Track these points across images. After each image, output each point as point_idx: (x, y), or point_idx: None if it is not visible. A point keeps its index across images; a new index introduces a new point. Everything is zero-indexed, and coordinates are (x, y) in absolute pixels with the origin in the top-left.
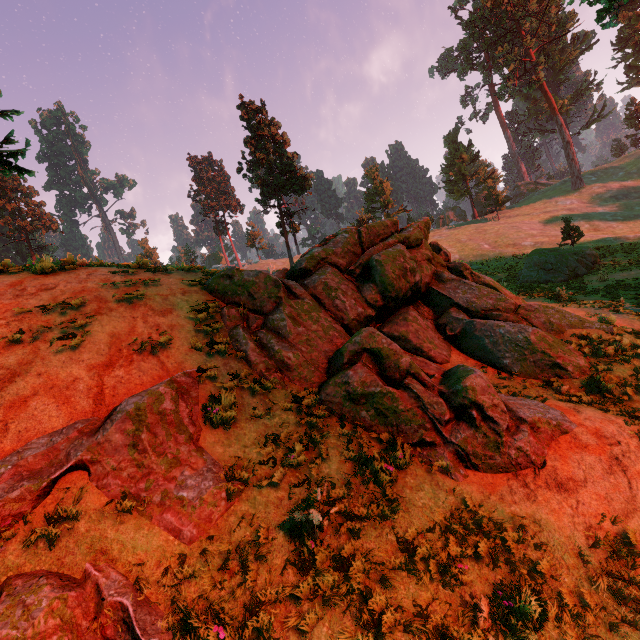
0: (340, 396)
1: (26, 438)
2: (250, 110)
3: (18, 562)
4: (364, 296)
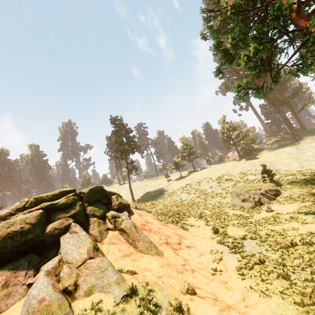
0: None
1: None
2: (114, 120)
3: None
4: None
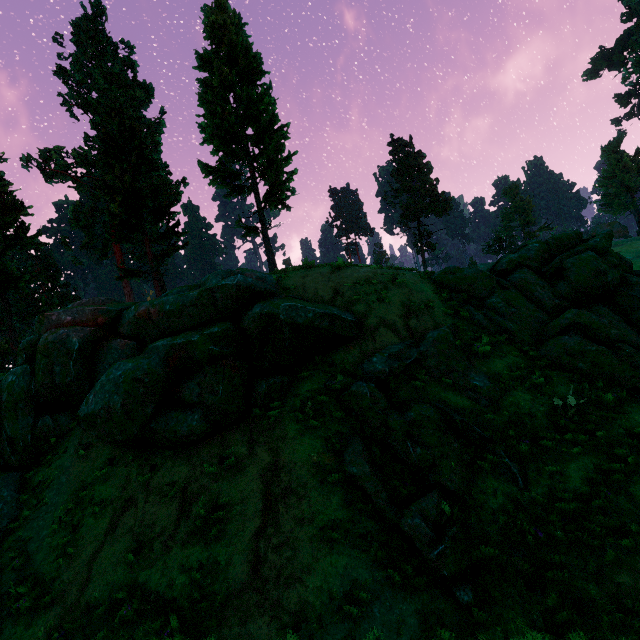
0: (559, 352)
1: (385, 345)
2: (399, 146)
3: (404, 395)
4: (559, 291)
